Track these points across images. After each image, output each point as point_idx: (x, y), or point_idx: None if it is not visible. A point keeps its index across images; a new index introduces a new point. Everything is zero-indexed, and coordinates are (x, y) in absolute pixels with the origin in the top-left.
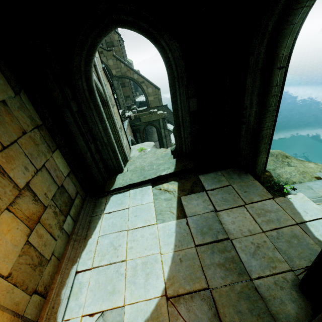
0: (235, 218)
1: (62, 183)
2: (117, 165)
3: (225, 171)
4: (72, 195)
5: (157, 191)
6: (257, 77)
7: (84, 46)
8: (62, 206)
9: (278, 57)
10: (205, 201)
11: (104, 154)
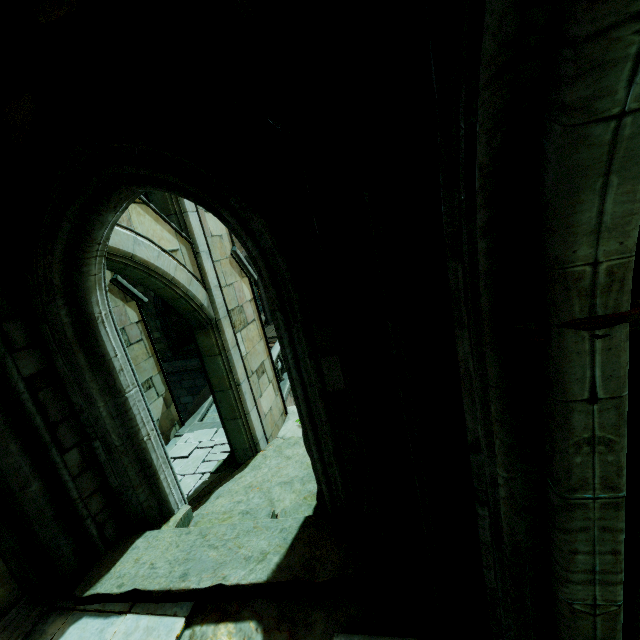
0: None
1: None
2: (158, 500)
3: None
4: None
5: None
6: (485, 347)
7: (56, 234)
8: None
9: (569, 276)
10: None
11: (114, 472)
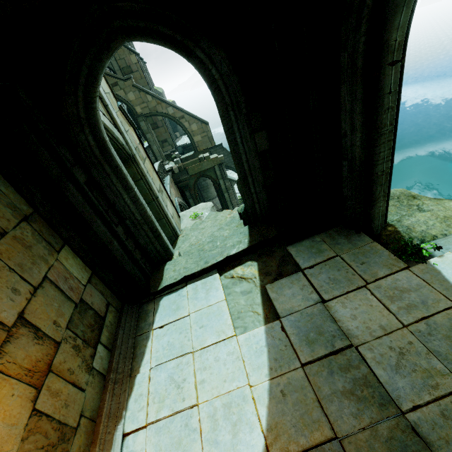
0: (355, 309)
1: (81, 297)
2: (163, 249)
3: (325, 235)
4: (100, 311)
5: (228, 282)
6: (357, 84)
7: (77, 78)
8: (86, 333)
9: (389, 46)
10: (303, 288)
11: (140, 237)
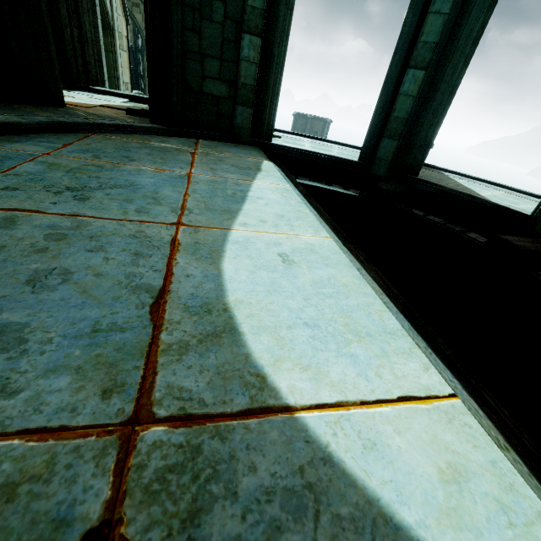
0: None
1: None
2: (101, 81)
3: None
4: None
5: (132, 103)
6: None
7: None
8: None
9: None
10: None
11: (87, 53)
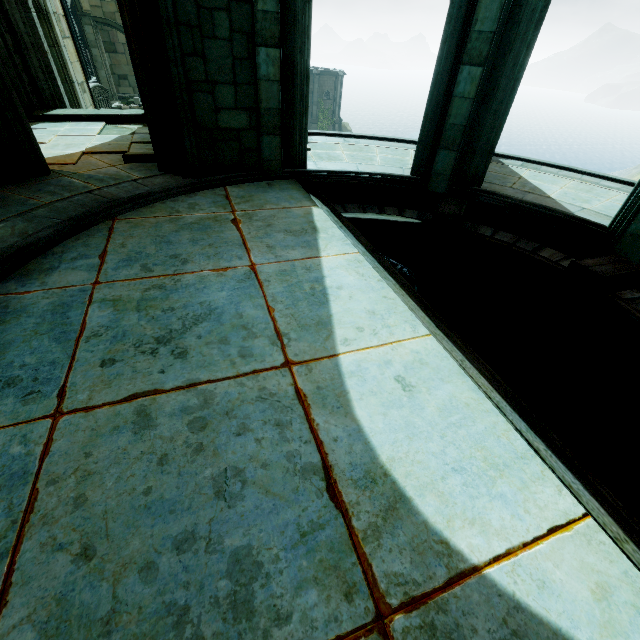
0: None
1: None
2: (58, 99)
3: None
4: None
5: (111, 127)
6: None
7: None
8: None
9: None
10: None
11: (31, 65)
